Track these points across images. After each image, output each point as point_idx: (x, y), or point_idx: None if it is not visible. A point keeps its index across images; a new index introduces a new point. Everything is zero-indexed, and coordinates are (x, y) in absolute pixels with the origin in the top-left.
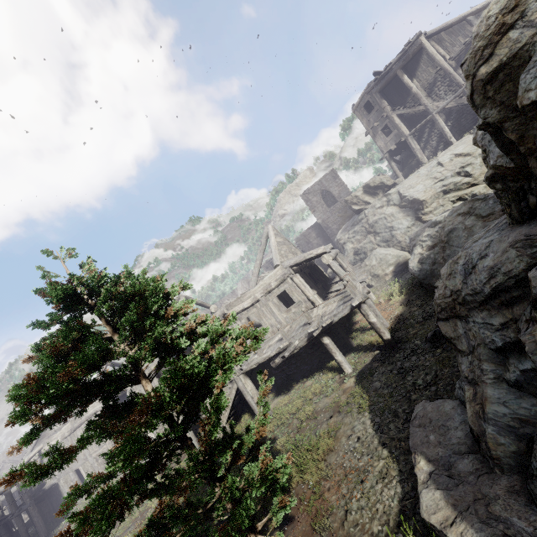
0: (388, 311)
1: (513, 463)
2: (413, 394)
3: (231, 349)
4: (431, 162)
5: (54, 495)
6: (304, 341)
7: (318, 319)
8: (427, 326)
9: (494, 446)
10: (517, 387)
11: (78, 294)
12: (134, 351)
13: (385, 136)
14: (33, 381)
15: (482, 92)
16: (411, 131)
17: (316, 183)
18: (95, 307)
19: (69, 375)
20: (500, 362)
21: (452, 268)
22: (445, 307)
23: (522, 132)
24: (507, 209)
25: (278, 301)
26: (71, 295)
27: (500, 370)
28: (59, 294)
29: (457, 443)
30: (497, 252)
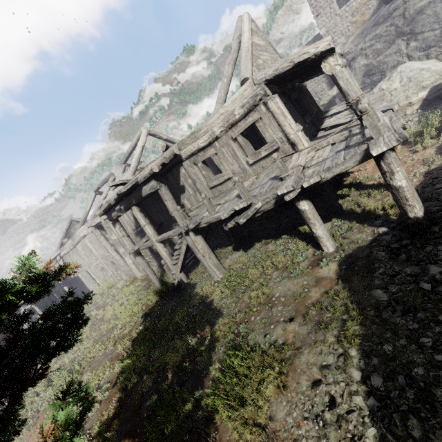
0: (408, 162)
1: None
2: None
3: None
4: None
5: (79, 282)
6: (270, 203)
7: (297, 173)
8: None
9: None
10: None
11: None
12: None
13: None
14: None
15: None
16: None
17: None
18: None
19: None
20: None
21: None
22: None
23: None
24: None
25: (244, 140)
26: None
27: None
28: None
29: None
30: None
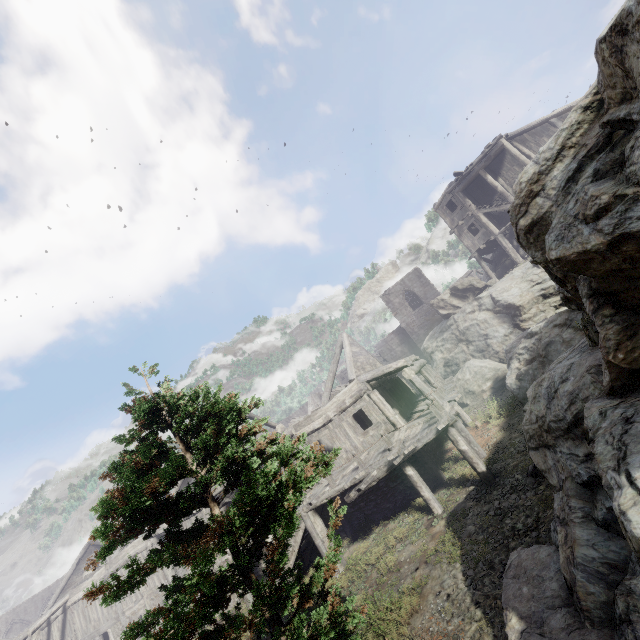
0: (485, 437)
1: (603, 615)
2: (511, 541)
3: (300, 473)
4: (526, 263)
5: None
6: (383, 470)
7: (399, 444)
8: (529, 457)
9: (584, 596)
10: (605, 527)
11: (159, 412)
12: (204, 472)
13: (472, 235)
14: (120, 496)
15: (525, 238)
16: (501, 229)
17: (398, 283)
18: (170, 426)
19: (151, 492)
20: (588, 498)
21: (536, 390)
22: (533, 434)
23: (564, 272)
24: (585, 330)
25: (354, 422)
26: (153, 414)
27: (588, 507)
28: (144, 412)
29: (551, 596)
30: (577, 377)
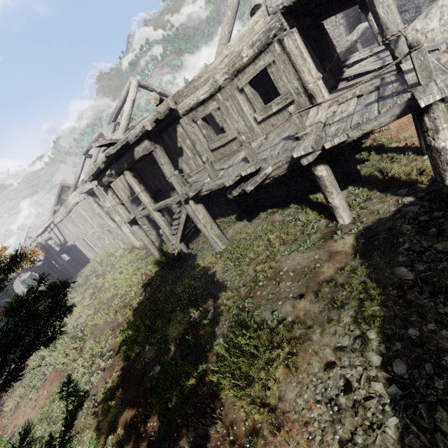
0: None
1: None
2: None
3: None
4: None
5: (77, 249)
6: (282, 168)
7: (317, 131)
8: None
9: None
10: None
11: None
12: None
13: None
14: None
15: None
16: None
17: None
18: None
19: None
20: None
21: None
22: None
23: None
24: None
25: (252, 91)
26: None
27: None
28: None
29: None
30: None
